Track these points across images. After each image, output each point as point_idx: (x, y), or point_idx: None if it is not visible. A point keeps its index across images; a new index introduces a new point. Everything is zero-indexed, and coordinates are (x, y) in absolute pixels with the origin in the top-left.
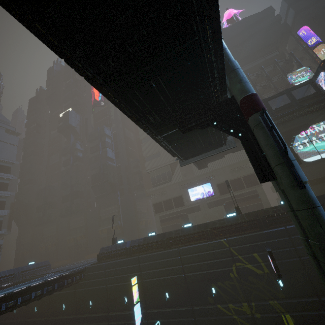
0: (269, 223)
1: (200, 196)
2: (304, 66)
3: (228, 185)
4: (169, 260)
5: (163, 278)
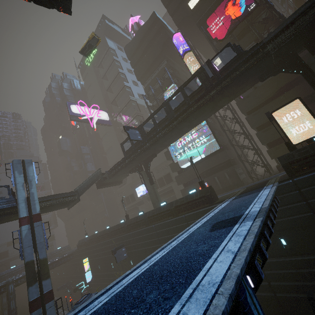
0: (128, 229)
1: (142, 193)
2: (173, 83)
3: (122, 200)
4: (97, 249)
5: (97, 258)
